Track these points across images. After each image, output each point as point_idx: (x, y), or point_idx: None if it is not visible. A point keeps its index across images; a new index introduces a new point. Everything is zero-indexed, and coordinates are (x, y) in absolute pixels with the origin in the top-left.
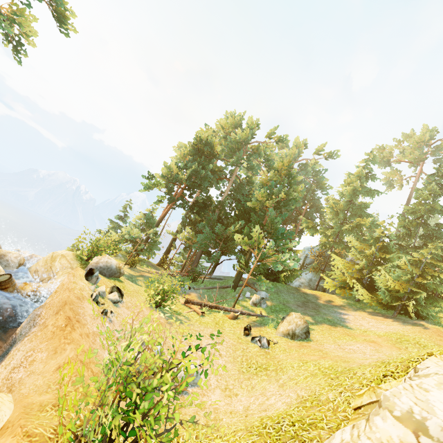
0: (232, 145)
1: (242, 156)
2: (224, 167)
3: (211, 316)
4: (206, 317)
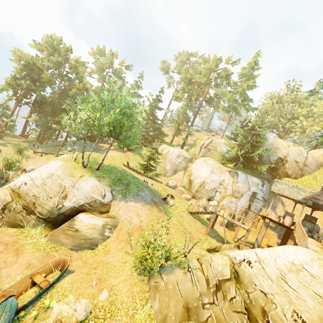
0: (54, 63)
1: (63, 71)
2: (52, 77)
3: (46, 156)
4: (43, 157)
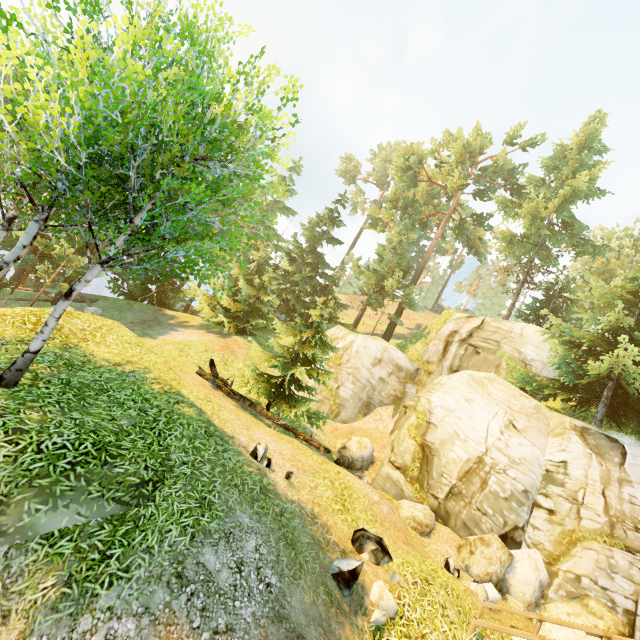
0: None
1: None
2: None
3: None
4: None
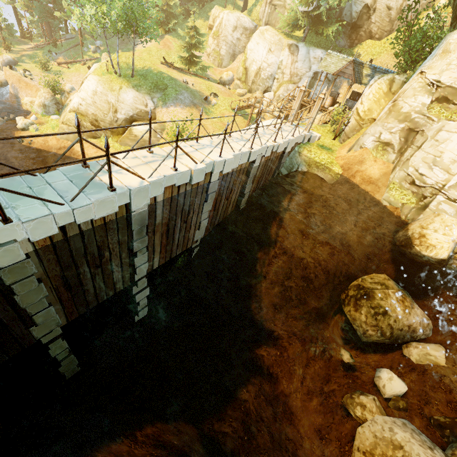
0: None
1: None
2: None
3: (74, 67)
4: (71, 69)
